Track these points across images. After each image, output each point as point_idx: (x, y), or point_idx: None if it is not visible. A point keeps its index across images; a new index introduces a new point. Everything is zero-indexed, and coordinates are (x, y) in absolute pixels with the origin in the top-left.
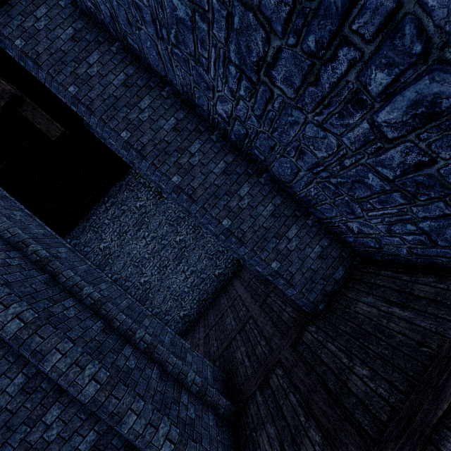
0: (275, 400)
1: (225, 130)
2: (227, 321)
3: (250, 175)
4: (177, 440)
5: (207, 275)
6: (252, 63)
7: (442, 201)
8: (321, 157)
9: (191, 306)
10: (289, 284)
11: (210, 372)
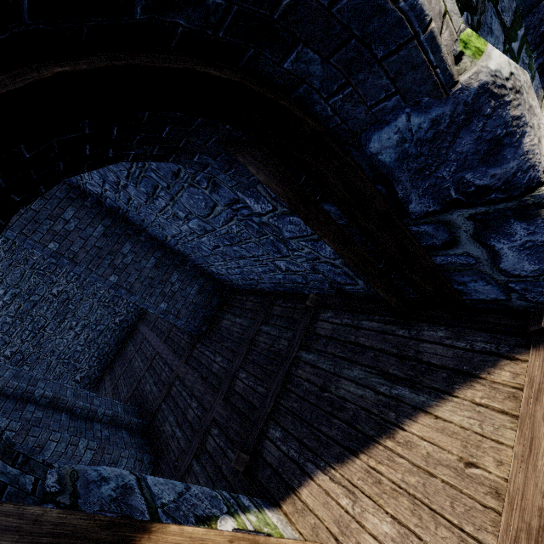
0: (174, 401)
1: (99, 199)
2: (135, 366)
3: (130, 235)
4: (96, 447)
5: (105, 325)
6: (111, 181)
7: (233, 261)
8: (175, 233)
9: (90, 366)
10: (178, 317)
11: (121, 408)
